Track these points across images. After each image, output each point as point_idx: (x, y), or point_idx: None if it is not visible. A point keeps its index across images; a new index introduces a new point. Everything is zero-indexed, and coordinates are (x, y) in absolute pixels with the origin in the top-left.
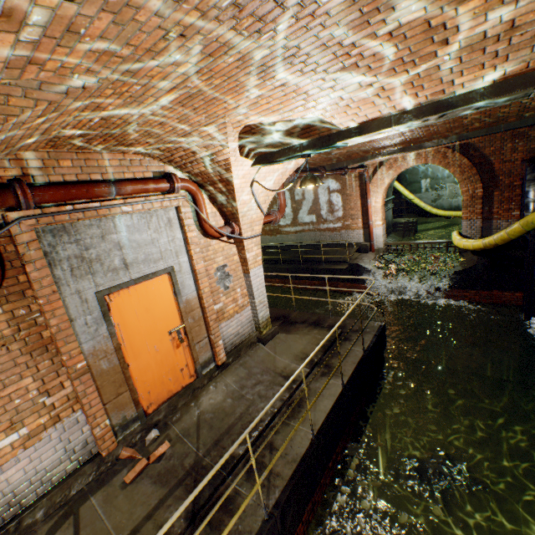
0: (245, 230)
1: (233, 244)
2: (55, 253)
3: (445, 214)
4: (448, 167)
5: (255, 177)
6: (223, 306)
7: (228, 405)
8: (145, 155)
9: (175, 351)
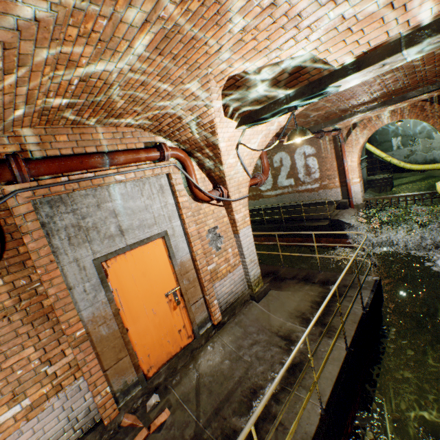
0: (233, 192)
1: (222, 207)
2: (53, 223)
3: (420, 168)
4: (427, 120)
5: (240, 140)
6: (216, 266)
7: (226, 368)
8: (136, 126)
9: (172, 313)
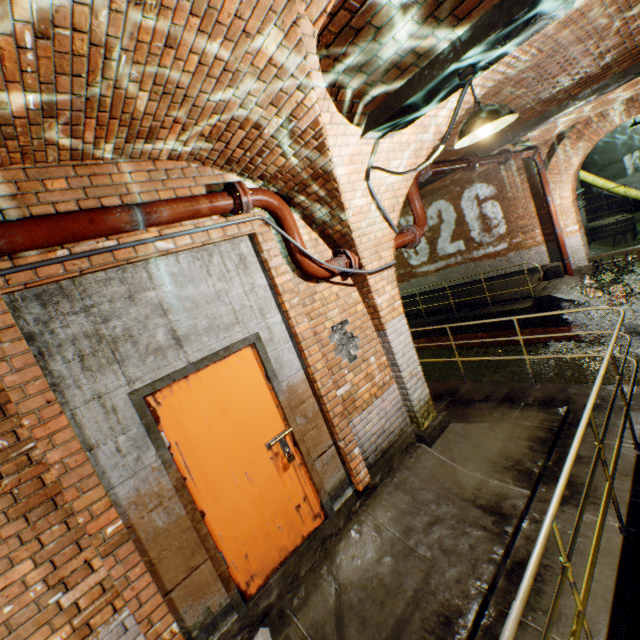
0: (367, 259)
1: (352, 286)
2: (49, 334)
3: None
4: None
5: (371, 161)
6: (351, 389)
7: (388, 572)
8: (188, 158)
9: (281, 476)
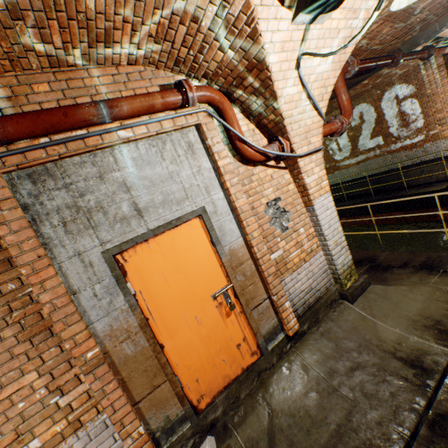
0: (298, 144)
1: (284, 169)
2: (39, 205)
3: None
4: None
5: (301, 49)
6: (283, 254)
7: (313, 405)
8: (143, 62)
9: (224, 321)
